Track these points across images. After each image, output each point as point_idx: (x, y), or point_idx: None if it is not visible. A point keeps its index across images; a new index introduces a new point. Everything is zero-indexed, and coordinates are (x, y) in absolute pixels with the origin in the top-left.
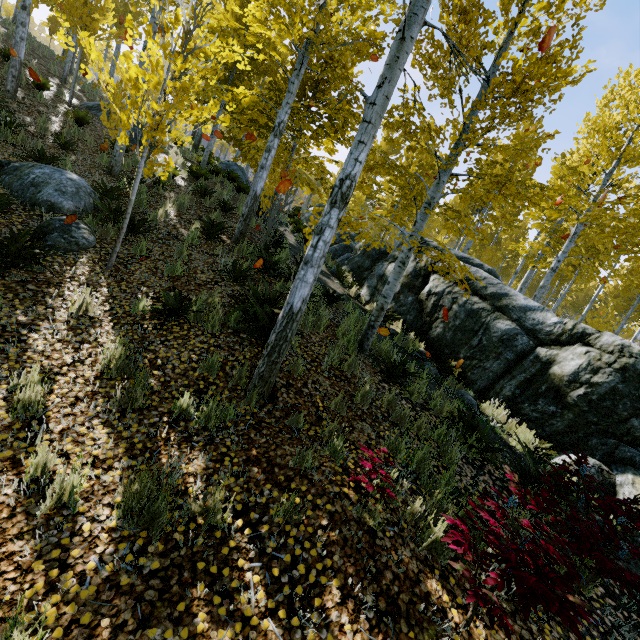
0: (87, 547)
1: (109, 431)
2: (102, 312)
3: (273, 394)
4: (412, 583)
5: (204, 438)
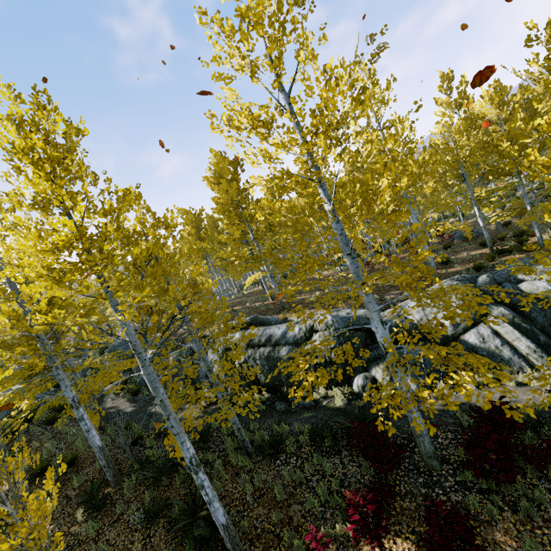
0: None
1: None
2: None
3: None
4: None
5: None
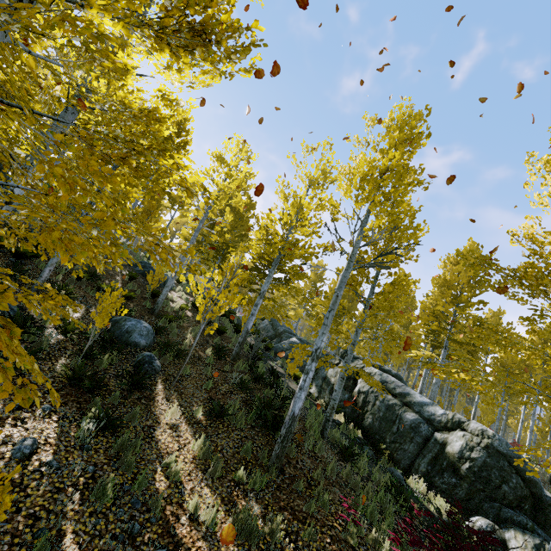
0: (226, 547)
1: (210, 490)
2: (179, 416)
3: (282, 468)
4: None
5: (255, 495)
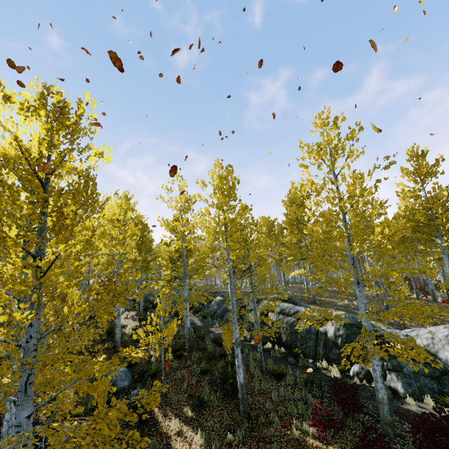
0: None
1: None
2: (179, 423)
3: (249, 415)
4: (312, 445)
5: (242, 444)
